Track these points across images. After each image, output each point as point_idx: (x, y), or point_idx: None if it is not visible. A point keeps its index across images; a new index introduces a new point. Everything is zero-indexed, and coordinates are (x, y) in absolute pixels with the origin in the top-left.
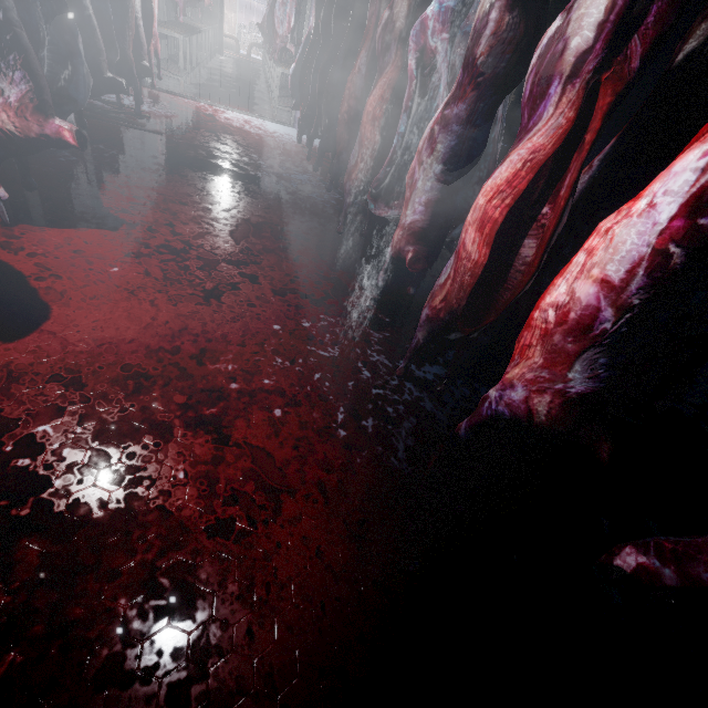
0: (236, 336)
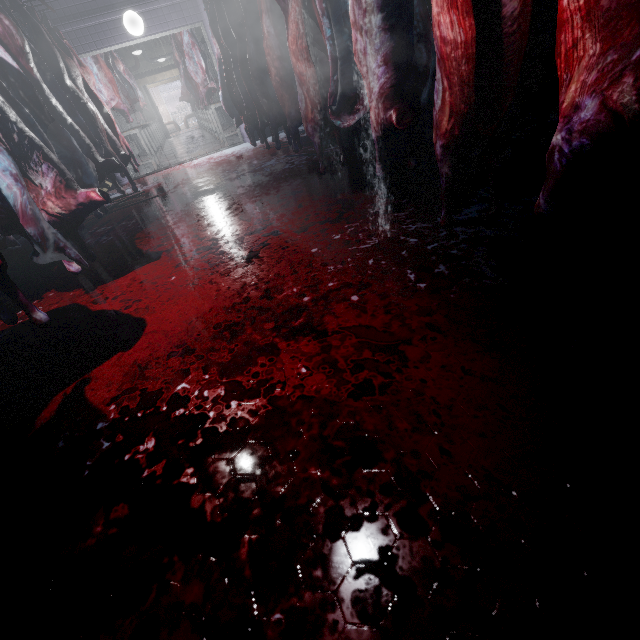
0: (286, 271)
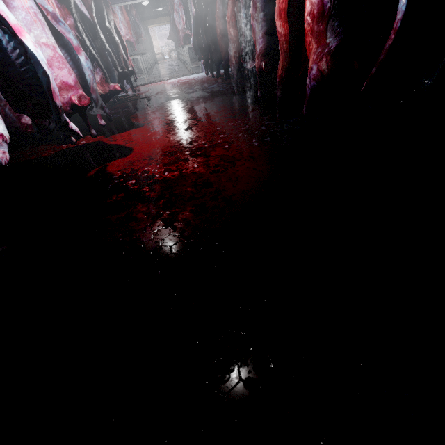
0: (202, 135)
